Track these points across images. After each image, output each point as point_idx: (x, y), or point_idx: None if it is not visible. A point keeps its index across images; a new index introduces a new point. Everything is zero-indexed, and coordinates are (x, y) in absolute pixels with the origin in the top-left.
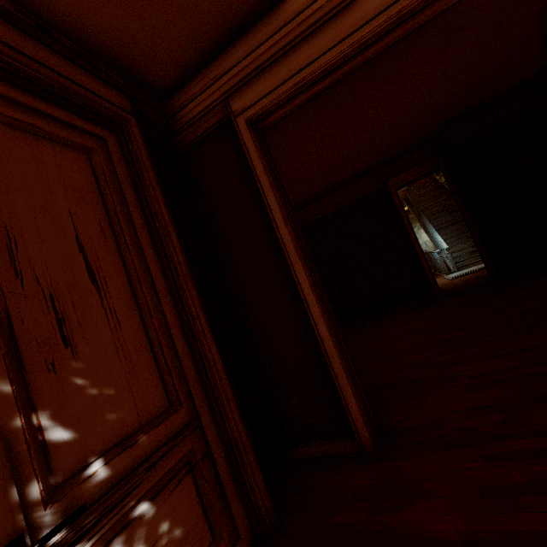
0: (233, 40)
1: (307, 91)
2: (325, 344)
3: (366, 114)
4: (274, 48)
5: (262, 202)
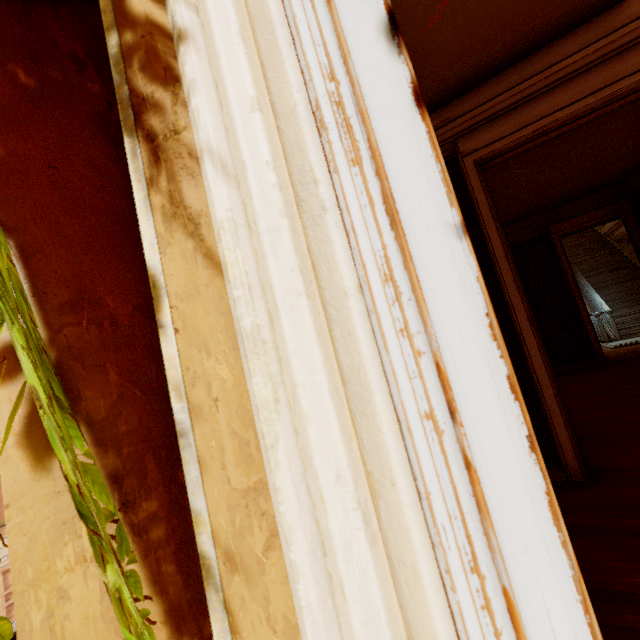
0: (472, 87)
1: (542, 137)
2: (538, 375)
3: (555, 155)
4: (516, 97)
5: (481, 237)
